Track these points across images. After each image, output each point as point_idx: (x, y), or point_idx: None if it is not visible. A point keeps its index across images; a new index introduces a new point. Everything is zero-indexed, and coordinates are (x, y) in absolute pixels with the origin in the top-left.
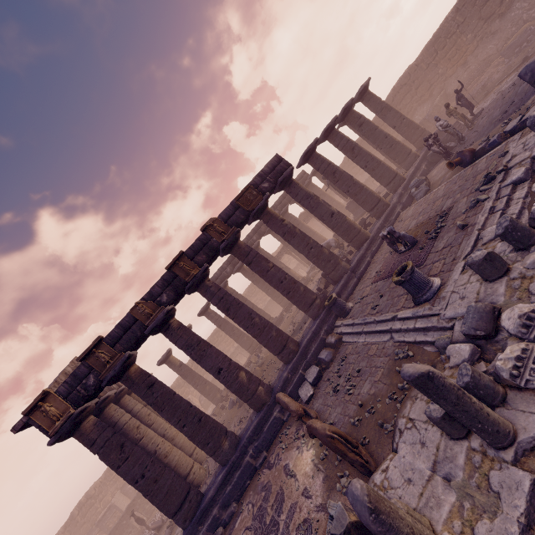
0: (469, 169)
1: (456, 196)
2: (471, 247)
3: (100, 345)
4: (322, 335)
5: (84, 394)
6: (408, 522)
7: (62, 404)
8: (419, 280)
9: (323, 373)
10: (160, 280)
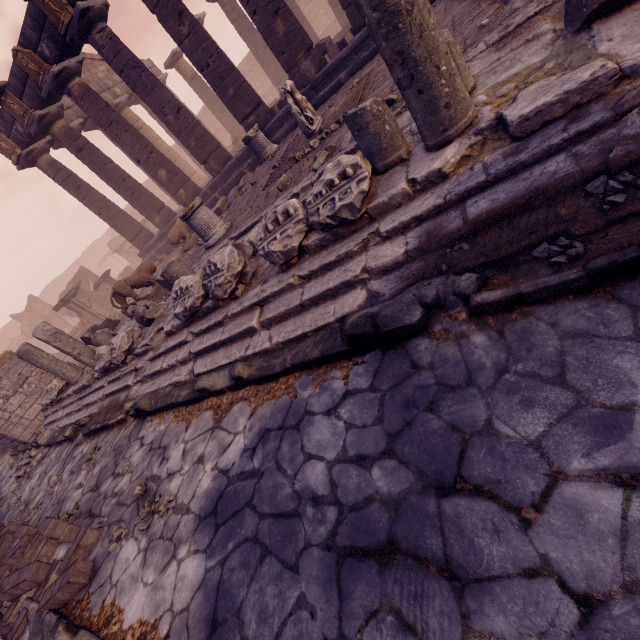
0: (487, 3)
1: (388, 86)
2: (239, 232)
3: (7, 94)
4: (243, 168)
5: (22, 139)
6: (43, 364)
7: (8, 142)
8: (195, 229)
9: (225, 211)
10: (28, 17)
